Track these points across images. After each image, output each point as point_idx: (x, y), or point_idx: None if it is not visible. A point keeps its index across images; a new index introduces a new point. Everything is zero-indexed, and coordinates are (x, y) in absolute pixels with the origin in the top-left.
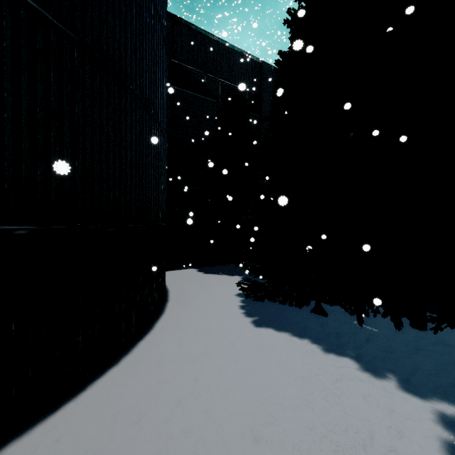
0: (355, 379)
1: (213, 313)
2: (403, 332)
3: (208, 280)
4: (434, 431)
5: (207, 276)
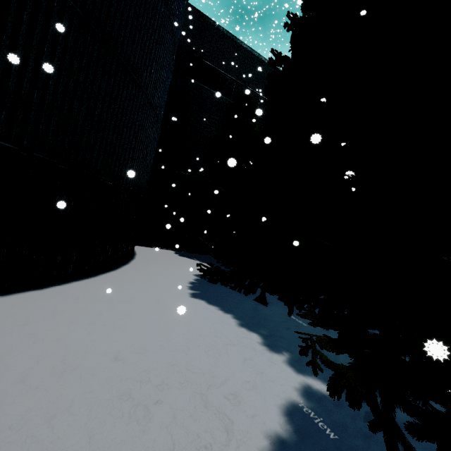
0: (249, 348)
1: (161, 280)
2: (331, 332)
3: (178, 260)
4: (288, 394)
5: (179, 258)
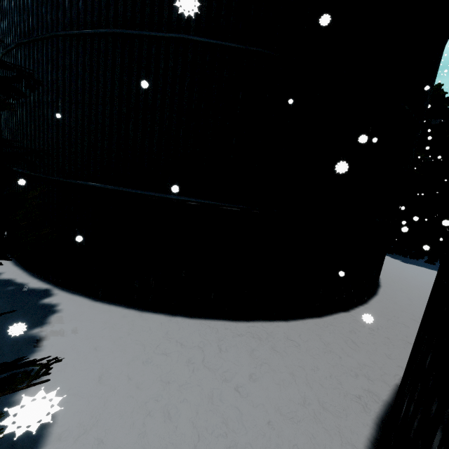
0: None
1: None
2: None
3: None
4: None
5: None
